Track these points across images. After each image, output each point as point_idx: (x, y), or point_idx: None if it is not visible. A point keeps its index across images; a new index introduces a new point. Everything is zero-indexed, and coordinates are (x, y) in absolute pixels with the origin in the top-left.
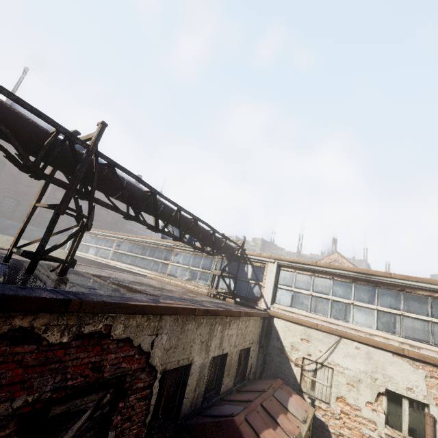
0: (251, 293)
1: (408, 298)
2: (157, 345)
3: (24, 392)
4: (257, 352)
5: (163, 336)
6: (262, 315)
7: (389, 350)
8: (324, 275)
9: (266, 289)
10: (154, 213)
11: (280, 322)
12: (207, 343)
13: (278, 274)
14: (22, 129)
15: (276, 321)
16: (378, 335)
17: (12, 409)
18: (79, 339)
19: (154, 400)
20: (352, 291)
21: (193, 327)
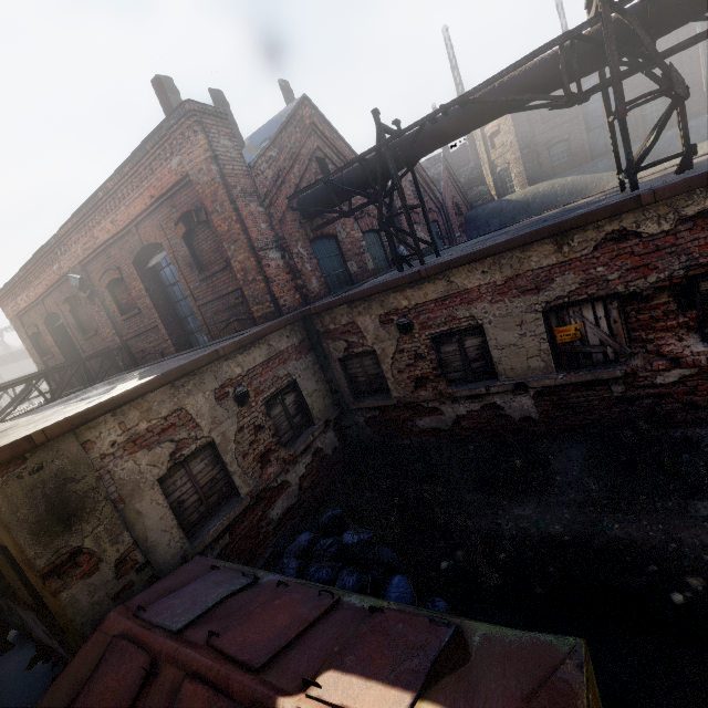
0: None
1: None
2: None
3: (651, 272)
4: None
5: None
6: None
7: None
8: None
9: None
10: None
11: None
12: None
13: None
14: (537, 78)
15: None
16: None
17: (649, 284)
18: (686, 223)
19: None
20: None
21: None
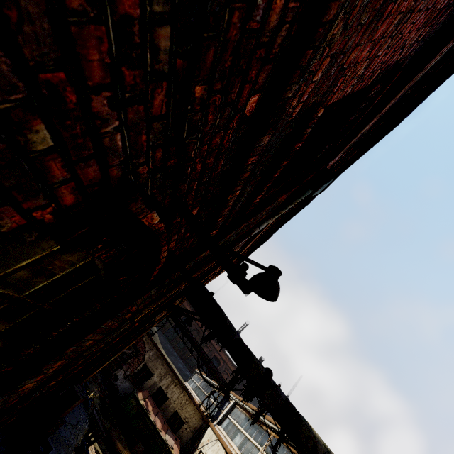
0: (217, 418)
1: (258, 430)
2: (148, 352)
3: None
4: (189, 438)
5: (151, 352)
6: (200, 411)
7: (224, 446)
8: (245, 411)
9: (222, 414)
10: (185, 335)
11: (209, 429)
12: (162, 376)
13: (233, 409)
14: None
15: (209, 428)
16: (233, 447)
17: None
18: None
19: (139, 368)
20: (246, 422)
21: (160, 362)
